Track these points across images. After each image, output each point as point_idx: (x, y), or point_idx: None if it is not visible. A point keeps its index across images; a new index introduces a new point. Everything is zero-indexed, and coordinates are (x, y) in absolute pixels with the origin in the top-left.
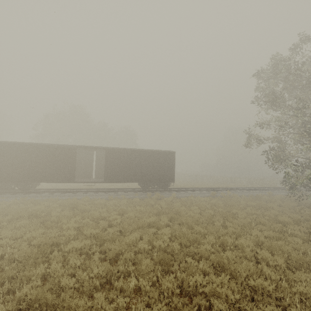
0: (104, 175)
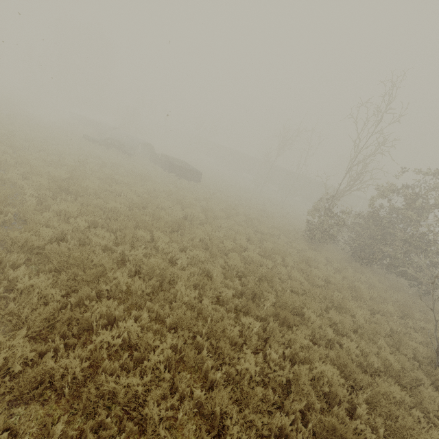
0: None
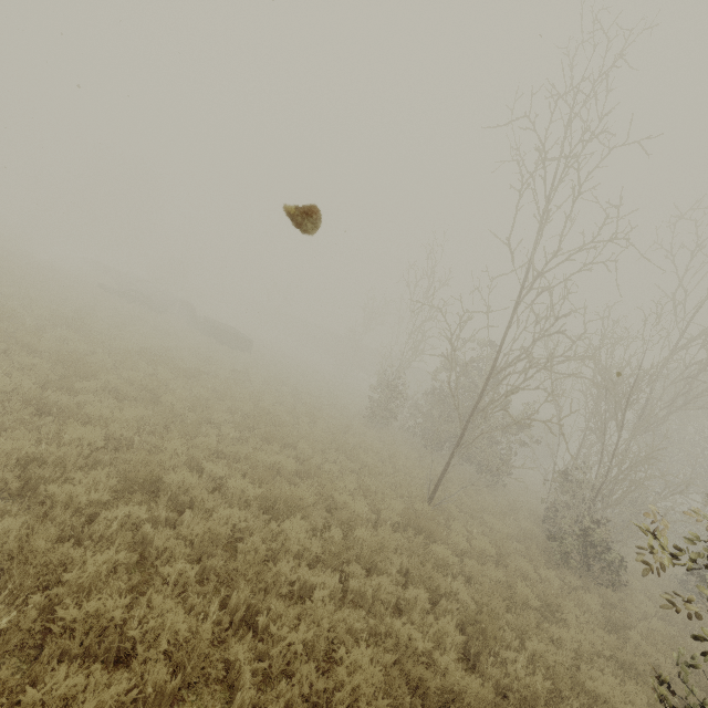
0: None
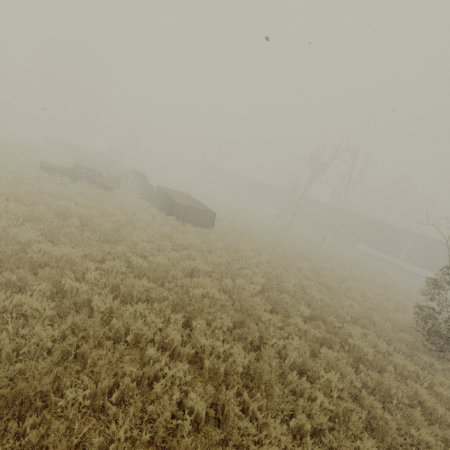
0: (416, 259)
